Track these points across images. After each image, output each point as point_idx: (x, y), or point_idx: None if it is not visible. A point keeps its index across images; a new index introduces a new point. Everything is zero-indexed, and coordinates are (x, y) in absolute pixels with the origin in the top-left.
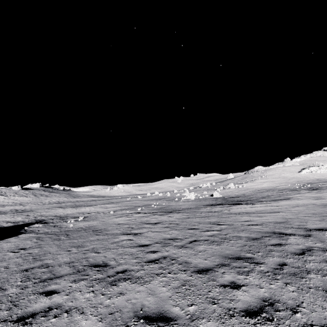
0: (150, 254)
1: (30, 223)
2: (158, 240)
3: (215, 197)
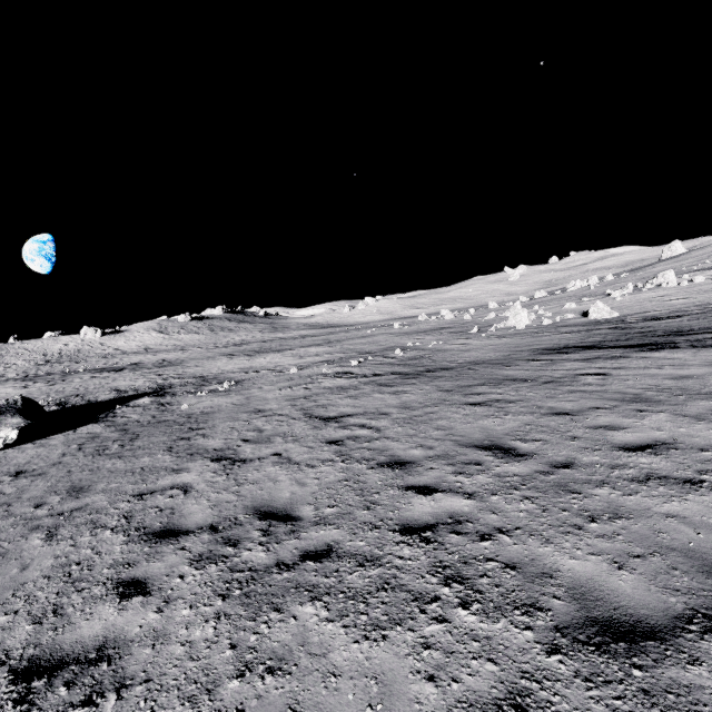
0: (103, 606)
1: (140, 395)
2: (232, 514)
3: (592, 321)
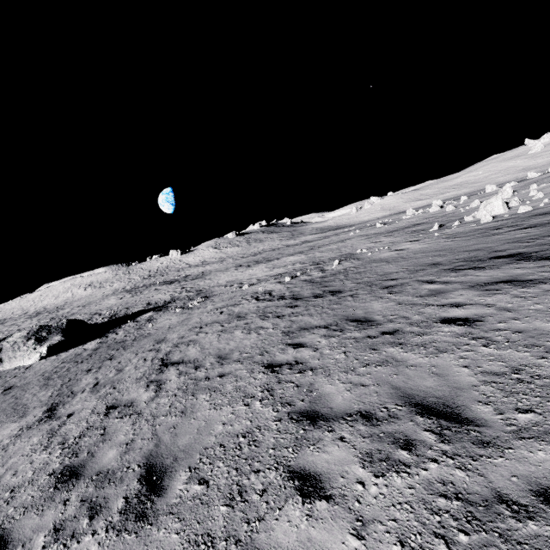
0: None
1: (152, 309)
2: None
3: None
